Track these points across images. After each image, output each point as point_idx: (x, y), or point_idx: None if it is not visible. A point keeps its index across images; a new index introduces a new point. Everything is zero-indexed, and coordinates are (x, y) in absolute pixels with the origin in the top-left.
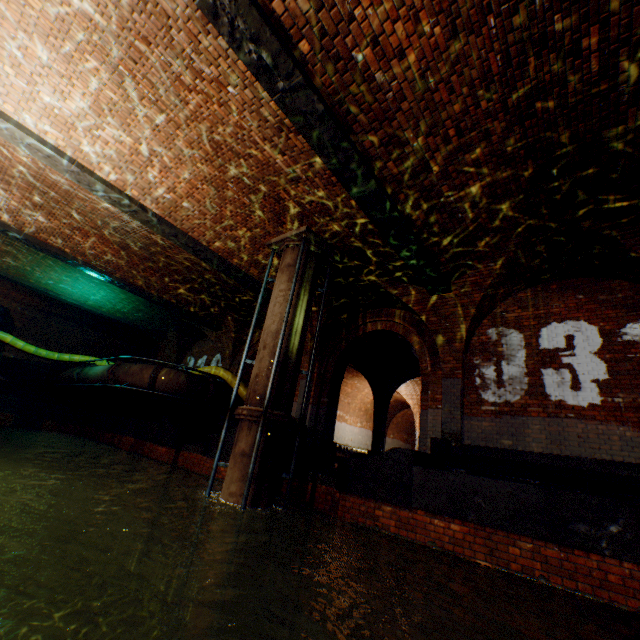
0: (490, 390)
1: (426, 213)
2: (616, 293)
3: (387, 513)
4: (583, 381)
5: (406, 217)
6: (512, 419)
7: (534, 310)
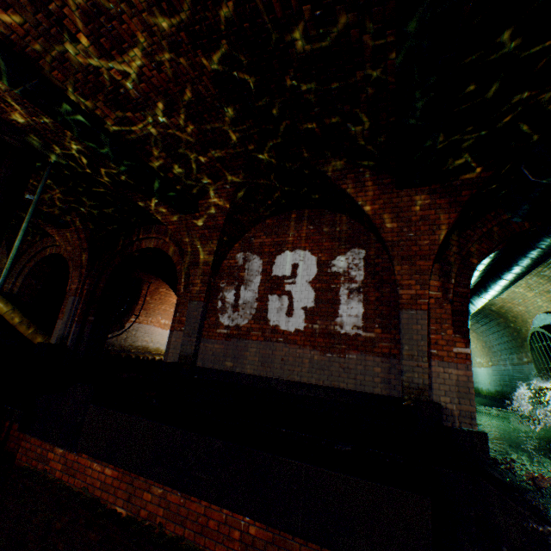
0: (227, 314)
1: (113, 108)
2: (337, 226)
3: (58, 456)
4: (296, 308)
5: (88, 110)
6: (238, 342)
7: (276, 237)
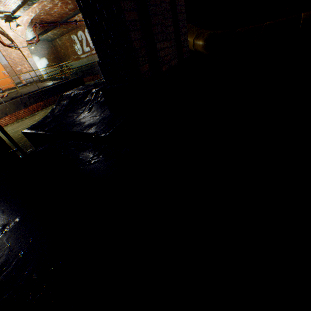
0: None
1: None
2: None
3: None
4: None
5: None
6: None
7: None
